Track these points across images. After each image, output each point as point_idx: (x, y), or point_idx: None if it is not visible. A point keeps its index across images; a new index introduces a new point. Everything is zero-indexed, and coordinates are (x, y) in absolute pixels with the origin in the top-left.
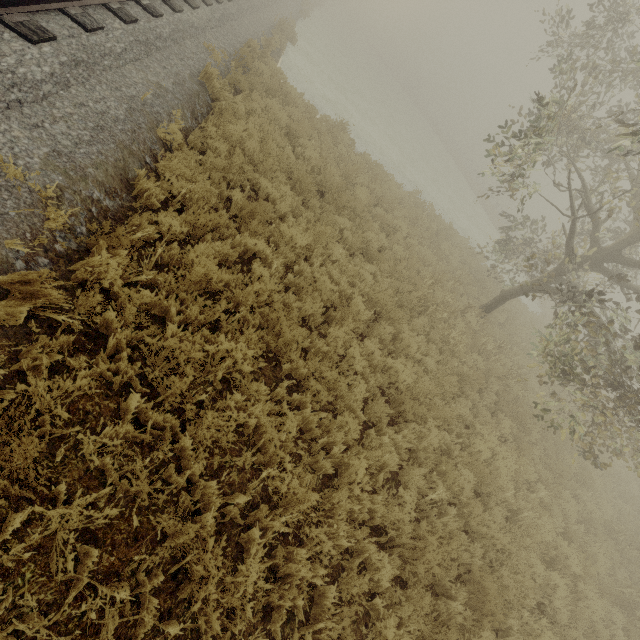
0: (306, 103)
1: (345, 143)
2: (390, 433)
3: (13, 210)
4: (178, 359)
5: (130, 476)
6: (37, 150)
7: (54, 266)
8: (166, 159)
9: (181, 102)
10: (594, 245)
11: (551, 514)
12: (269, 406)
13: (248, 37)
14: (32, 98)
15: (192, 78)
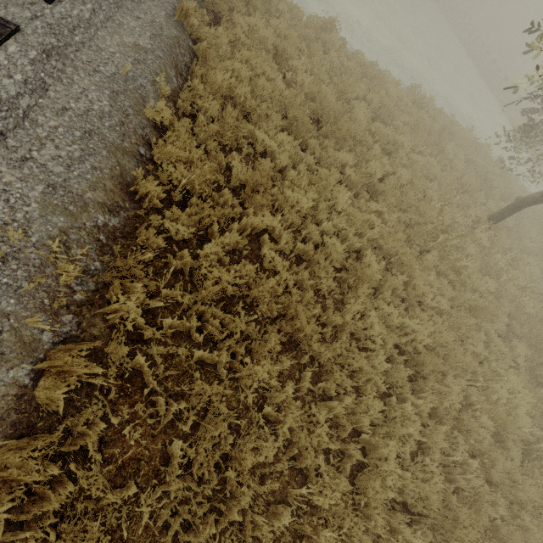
0: (289, 4)
1: (335, 46)
2: (411, 399)
3: (25, 280)
4: (210, 398)
5: (188, 538)
6: (32, 192)
7: (79, 317)
8: (160, 146)
9: (162, 60)
10: None
11: None
12: (299, 411)
13: None
14: (12, 123)
15: (168, 20)
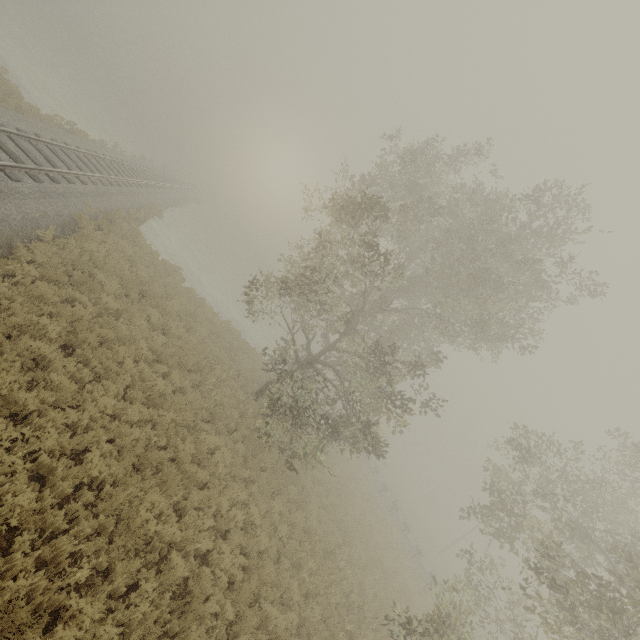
0: (154, 250)
1: (177, 278)
2: (140, 406)
3: None
4: (17, 315)
5: None
6: None
7: None
8: (38, 244)
9: (57, 223)
10: (308, 353)
11: (259, 503)
12: (61, 357)
13: (120, 206)
14: None
15: (69, 215)
